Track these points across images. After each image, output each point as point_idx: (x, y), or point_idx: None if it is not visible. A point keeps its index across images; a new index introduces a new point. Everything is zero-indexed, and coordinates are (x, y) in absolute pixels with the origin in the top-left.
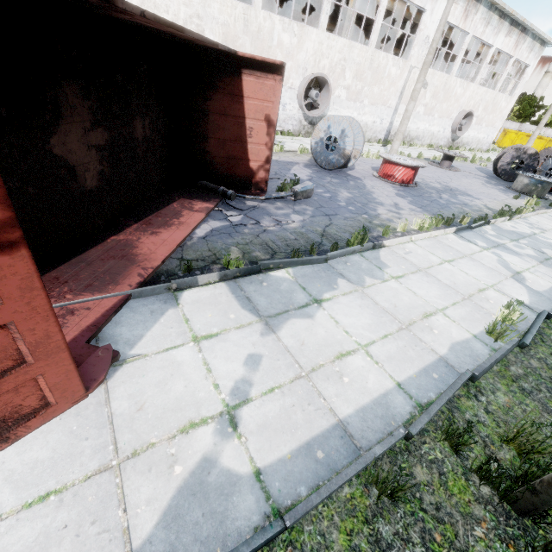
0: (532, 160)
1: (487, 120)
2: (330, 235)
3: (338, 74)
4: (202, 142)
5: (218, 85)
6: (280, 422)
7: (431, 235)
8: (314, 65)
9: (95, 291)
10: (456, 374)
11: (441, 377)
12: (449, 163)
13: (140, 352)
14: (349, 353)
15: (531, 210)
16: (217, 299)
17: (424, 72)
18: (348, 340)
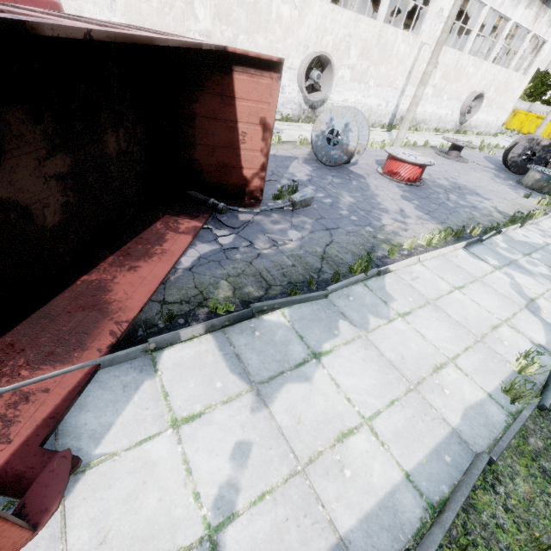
0: (545, 152)
1: (498, 101)
2: (331, 258)
3: (342, 52)
4: (188, 149)
5: (205, 85)
6: (271, 547)
7: (440, 253)
8: (316, 42)
9: (57, 363)
10: (471, 454)
11: (454, 460)
12: (457, 153)
13: (107, 450)
14: (352, 431)
15: (543, 213)
16: (202, 360)
17: (437, 53)
18: (350, 411)
